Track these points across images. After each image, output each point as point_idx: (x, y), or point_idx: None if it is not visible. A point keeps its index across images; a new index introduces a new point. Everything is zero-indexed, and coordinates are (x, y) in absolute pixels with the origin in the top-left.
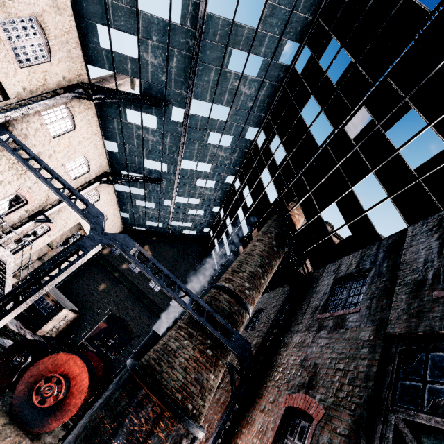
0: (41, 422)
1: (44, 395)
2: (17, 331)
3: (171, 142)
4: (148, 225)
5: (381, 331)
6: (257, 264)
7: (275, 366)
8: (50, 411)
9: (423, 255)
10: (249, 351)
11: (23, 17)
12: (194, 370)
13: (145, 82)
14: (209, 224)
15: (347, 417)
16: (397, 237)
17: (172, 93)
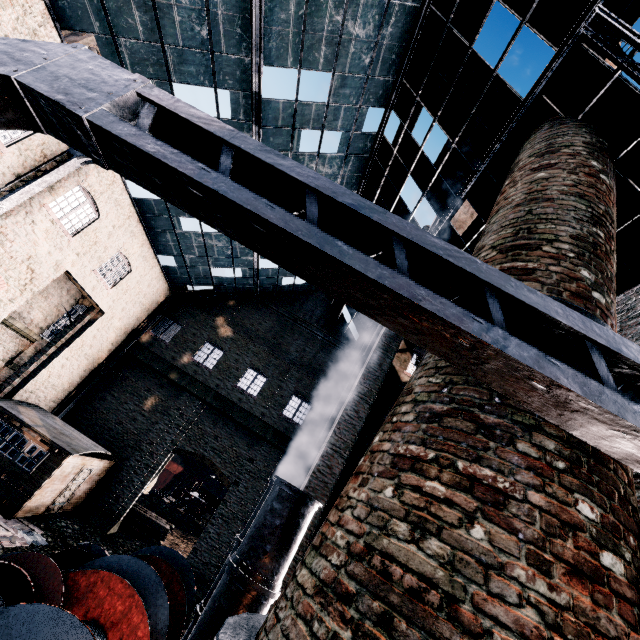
0: None
1: None
2: None
3: (227, 3)
4: (215, 278)
5: None
6: (581, 217)
7: None
8: None
9: None
10: None
11: None
12: None
13: None
14: None
15: None
16: None
17: None
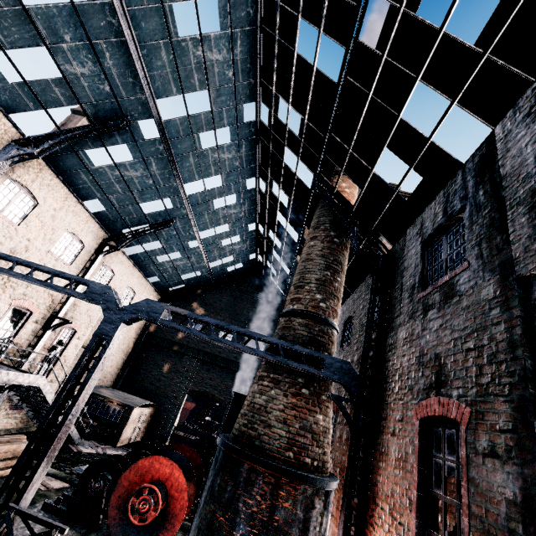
0: None
1: (141, 511)
2: (94, 452)
3: (159, 169)
4: (185, 280)
5: (509, 278)
6: (321, 268)
7: (389, 376)
8: (156, 524)
9: (530, 153)
10: (351, 371)
11: None
12: (296, 419)
13: (88, 104)
14: (252, 248)
15: (504, 405)
16: (485, 149)
17: (128, 104)
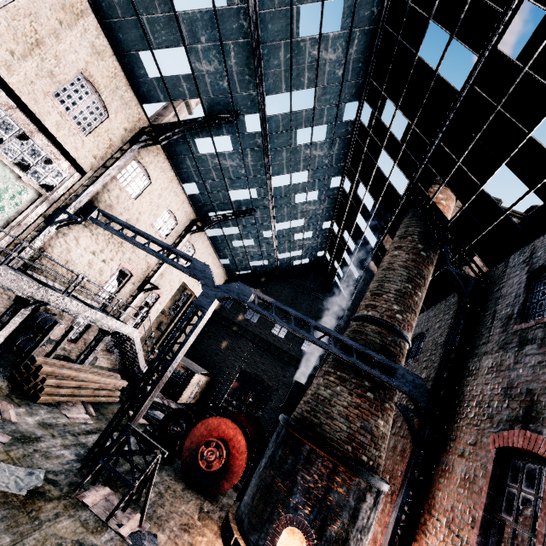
0: (214, 485)
1: (208, 459)
2: (162, 402)
3: (253, 160)
4: (252, 266)
5: None
6: (402, 279)
7: (465, 401)
8: (218, 474)
9: None
10: (422, 387)
11: (71, 80)
12: (358, 418)
13: (206, 98)
14: (322, 246)
15: None
16: None
17: (239, 99)
